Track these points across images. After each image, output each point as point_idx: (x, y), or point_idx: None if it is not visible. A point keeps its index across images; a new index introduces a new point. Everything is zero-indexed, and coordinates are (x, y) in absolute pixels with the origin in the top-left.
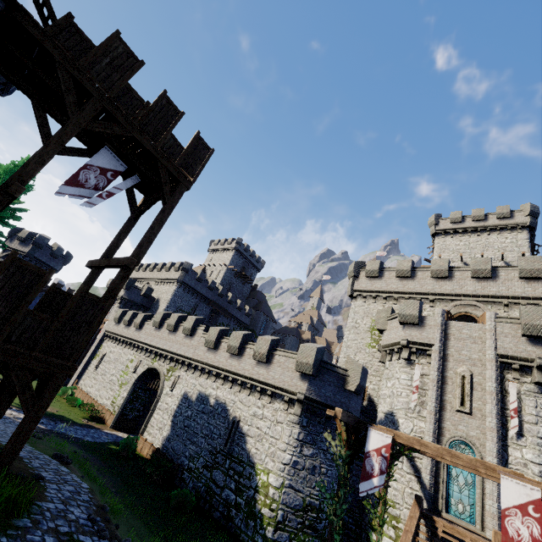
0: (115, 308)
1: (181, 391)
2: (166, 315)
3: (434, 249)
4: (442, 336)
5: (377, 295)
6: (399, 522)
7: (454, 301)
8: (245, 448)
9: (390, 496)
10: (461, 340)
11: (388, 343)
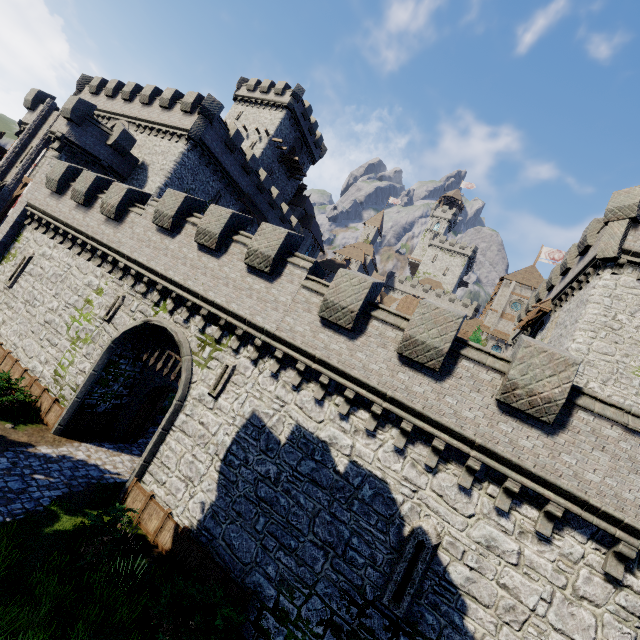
0: (49, 159)
1: (243, 406)
2: (189, 203)
3: None
4: None
5: None
6: None
7: None
8: (461, 627)
9: None
10: None
11: None
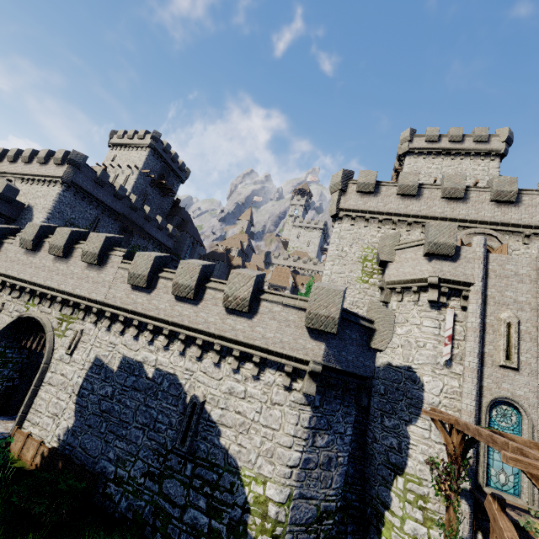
0: None
1: (89, 355)
2: (45, 229)
3: (403, 170)
4: (484, 273)
5: (370, 217)
6: (427, 502)
7: (466, 229)
8: (218, 444)
9: (415, 472)
10: (504, 277)
11: (400, 279)
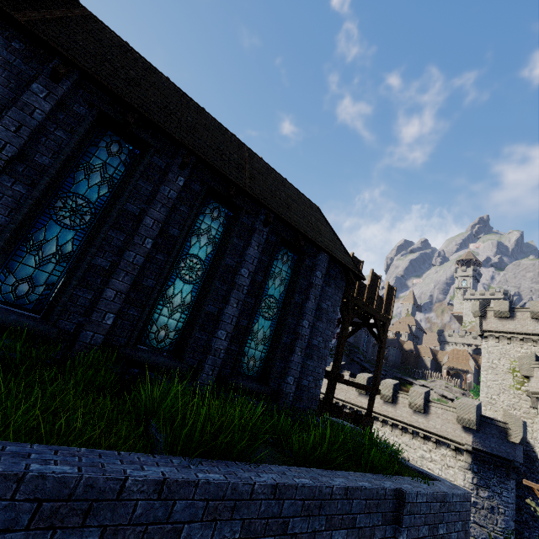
0: None
1: None
2: None
3: None
4: None
5: (511, 336)
6: None
7: None
8: None
9: None
10: None
11: (538, 391)
